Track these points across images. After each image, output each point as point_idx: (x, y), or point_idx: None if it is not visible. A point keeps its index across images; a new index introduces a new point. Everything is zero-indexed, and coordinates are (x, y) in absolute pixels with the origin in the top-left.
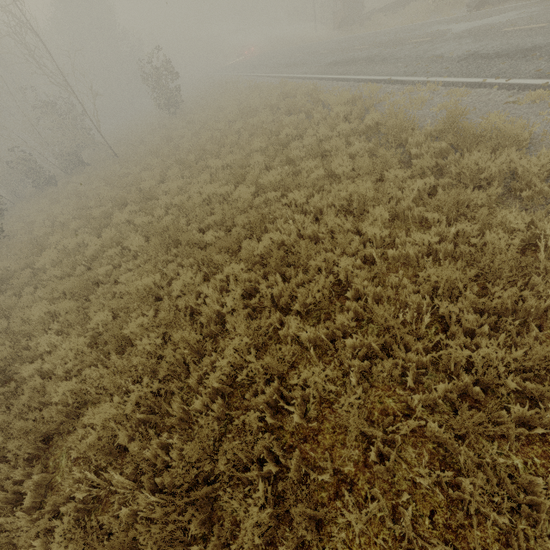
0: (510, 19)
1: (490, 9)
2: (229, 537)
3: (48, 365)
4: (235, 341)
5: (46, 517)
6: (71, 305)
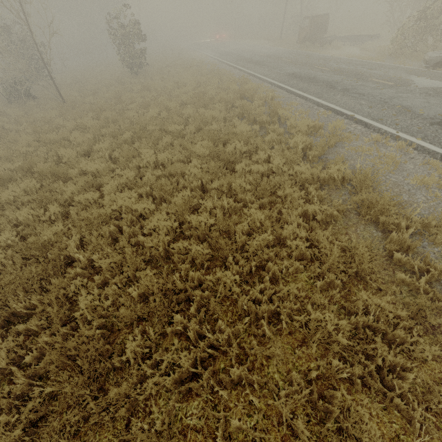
0: None
1: None
2: None
3: None
4: None
5: None
6: None
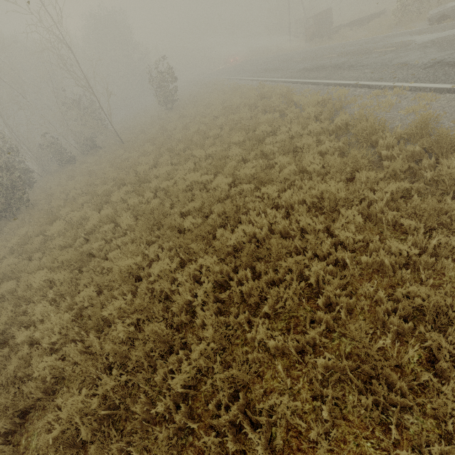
0: None
1: (451, 22)
2: None
3: (38, 334)
4: (202, 346)
5: None
6: (65, 277)
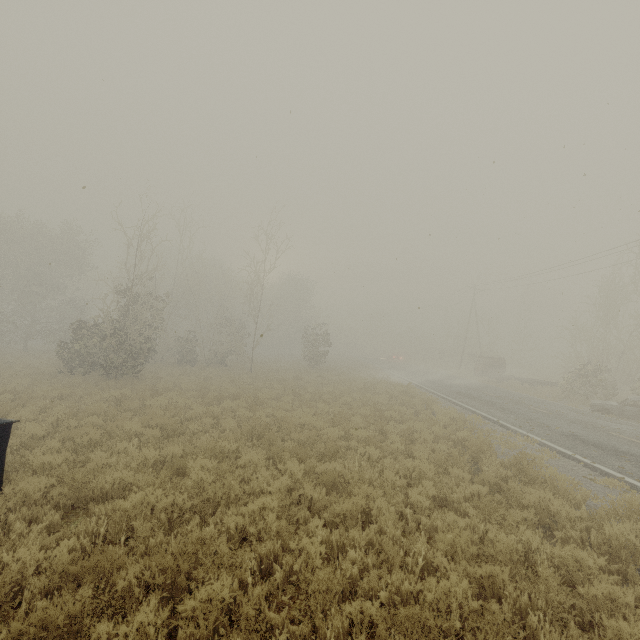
0: (620, 428)
1: (613, 417)
2: (167, 634)
3: (114, 459)
4: (268, 499)
5: (52, 539)
6: (159, 433)
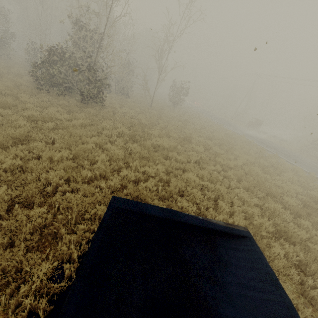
0: None
1: None
2: None
3: (235, 222)
4: None
5: None
6: (224, 190)
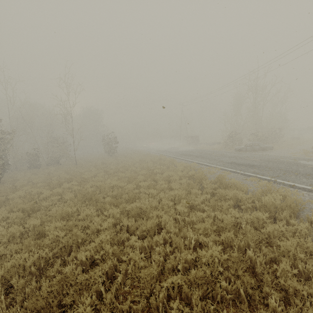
0: (248, 156)
1: (243, 152)
2: None
3: None
4: (103, 236)
5: None
6: (21, 214)
